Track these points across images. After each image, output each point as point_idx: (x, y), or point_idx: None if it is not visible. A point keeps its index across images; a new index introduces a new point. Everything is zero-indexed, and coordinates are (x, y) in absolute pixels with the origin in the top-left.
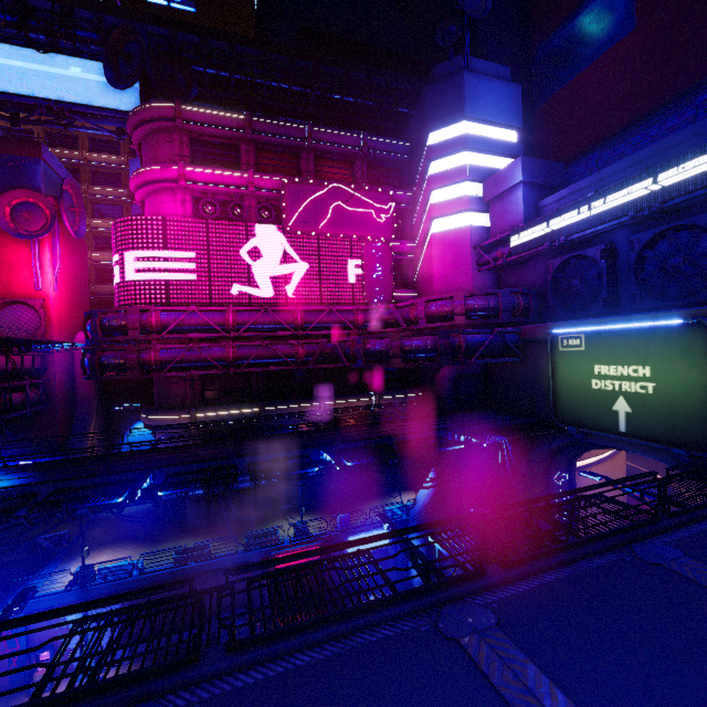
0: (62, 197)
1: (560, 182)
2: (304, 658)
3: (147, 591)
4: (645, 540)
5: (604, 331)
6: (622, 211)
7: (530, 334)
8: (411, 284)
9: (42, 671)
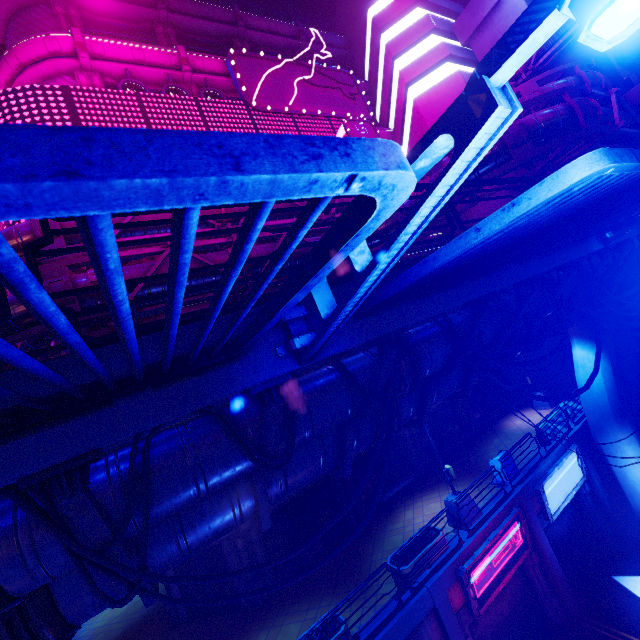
0: None
1: None
2: None
3: None
4: None
5: None
6: None
7: None
8: None
9: None
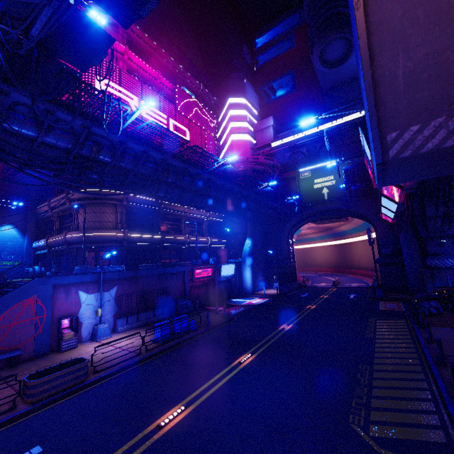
0: None
1: (280, 132)
2: None
3: None
4: None
5: (317, 168)
6: (316, 134)
7: (286, 176)
8: None
9: (68, 333)
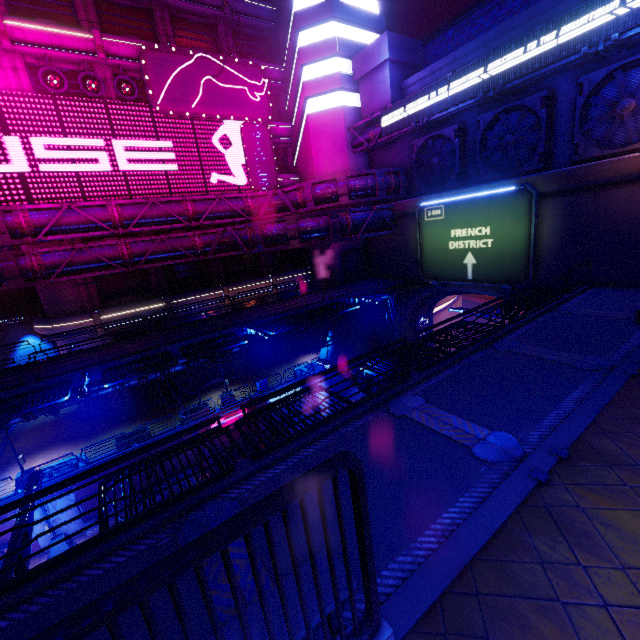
0: None
1: (420, 62)
2: (309, 451)
3: (186, 431)
4: (498, 341)
5: (459, 201)
6: (473, 92)
7: (402, 209)
8: (292, 168)
9: None
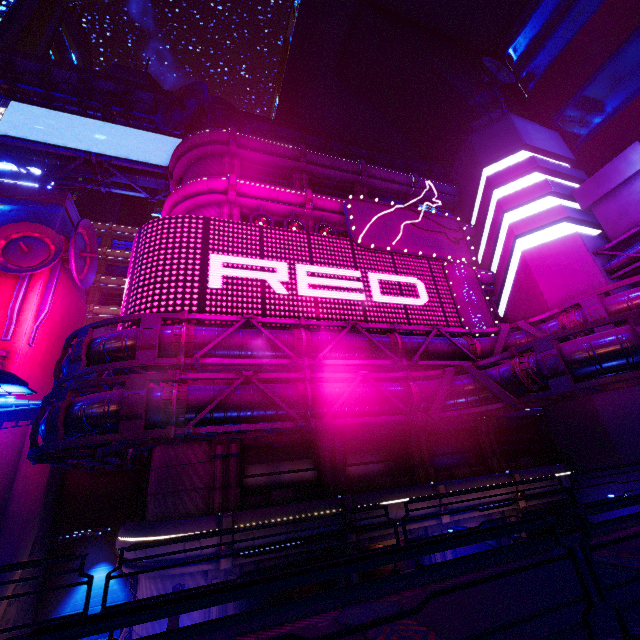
0: (76, 231)
1: None
2: None
3: None
4: None
5: None
6: None
7: None
8: (499, 318)
9: None
